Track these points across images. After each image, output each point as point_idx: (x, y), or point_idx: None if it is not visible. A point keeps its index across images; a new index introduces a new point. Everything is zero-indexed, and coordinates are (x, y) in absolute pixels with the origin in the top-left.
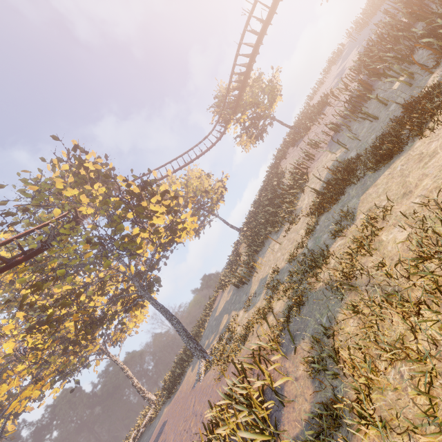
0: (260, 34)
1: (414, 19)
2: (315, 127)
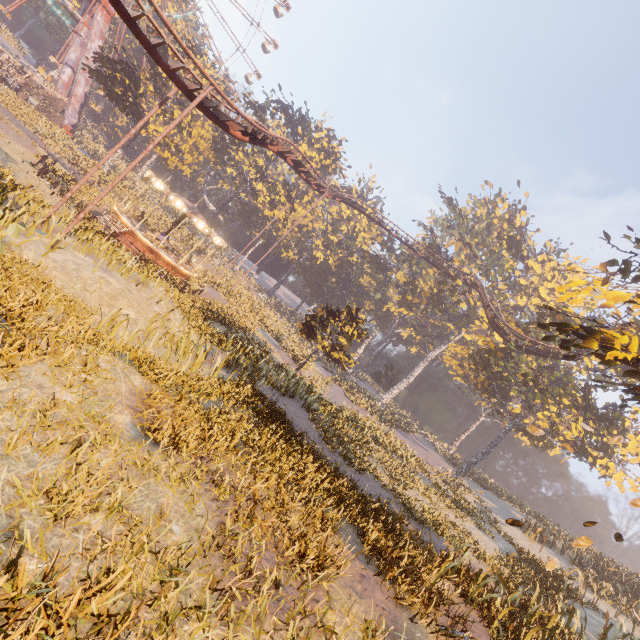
0: None
1: None
2: None
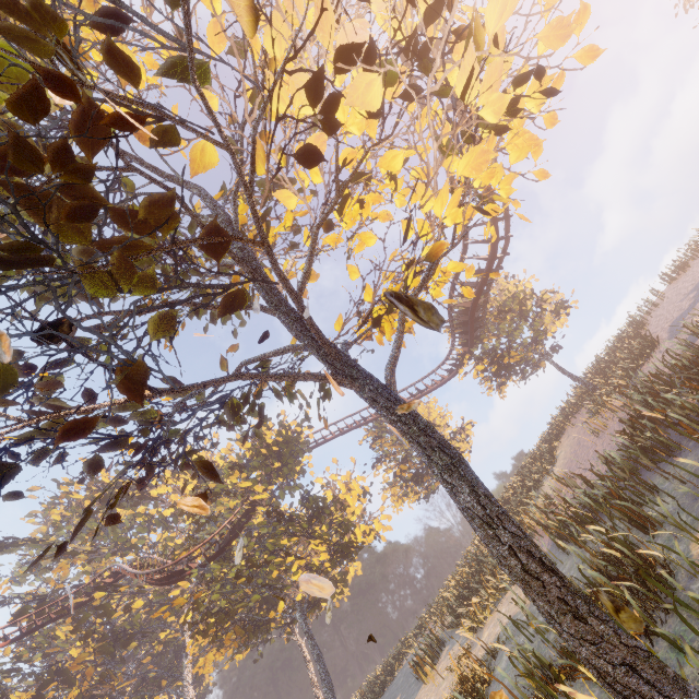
0: (473, 299)
1: (660, 458)
2: (602, 422)
